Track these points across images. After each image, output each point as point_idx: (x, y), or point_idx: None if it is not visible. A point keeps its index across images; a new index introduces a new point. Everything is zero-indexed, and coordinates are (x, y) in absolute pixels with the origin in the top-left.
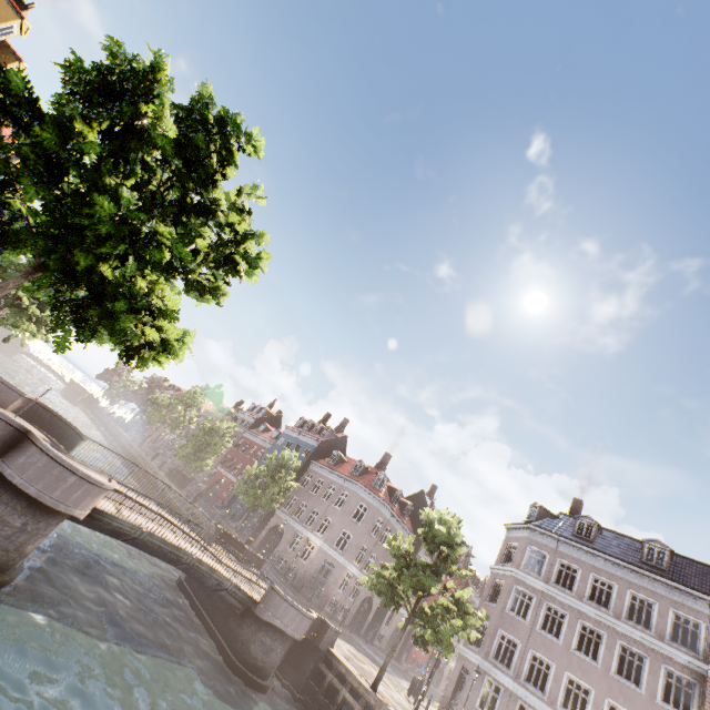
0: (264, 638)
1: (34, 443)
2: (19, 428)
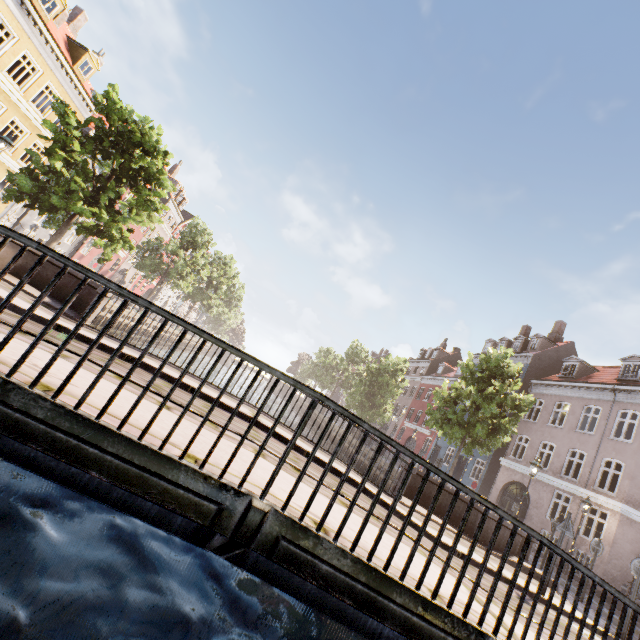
0: None
1: None
2: None
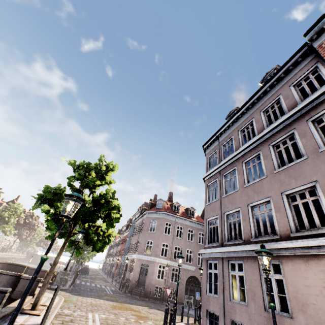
0: None
1: None
2: None
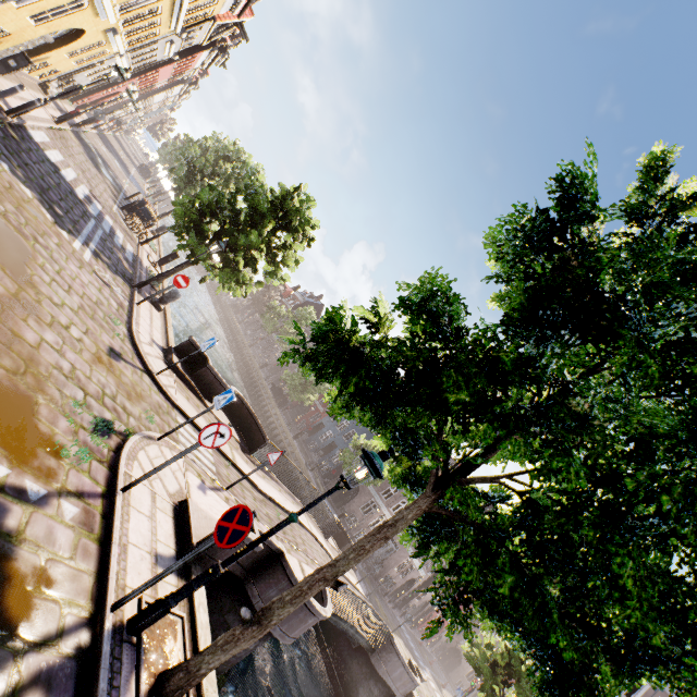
0: (373, 687)
1: (288, 575)
2: (274, 550)
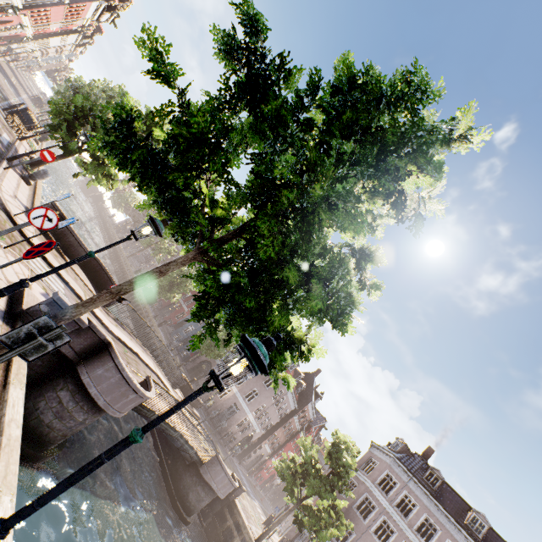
0: (200, 491)
1: (113, 358)
2: (103, 340)
